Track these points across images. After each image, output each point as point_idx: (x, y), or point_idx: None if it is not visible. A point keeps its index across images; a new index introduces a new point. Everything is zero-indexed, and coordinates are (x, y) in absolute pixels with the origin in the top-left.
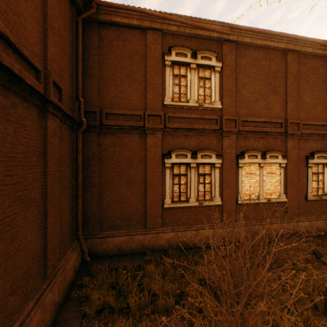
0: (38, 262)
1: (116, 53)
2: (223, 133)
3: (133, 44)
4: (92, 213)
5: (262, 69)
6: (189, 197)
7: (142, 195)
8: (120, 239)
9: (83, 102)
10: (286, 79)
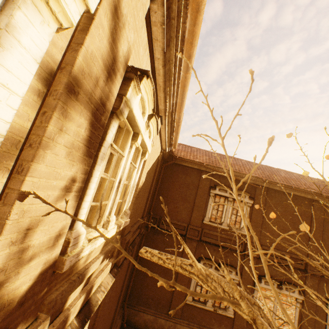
0: (109, 328)
1: (179, 181)
2: (245, 255)
3: (191, 177)
4: (136, 288)
5: (289, 210)
6: (207, 301)
7: (172, 286)
8: (148, 317)
9: (152, 215)
10: (311, 222)
